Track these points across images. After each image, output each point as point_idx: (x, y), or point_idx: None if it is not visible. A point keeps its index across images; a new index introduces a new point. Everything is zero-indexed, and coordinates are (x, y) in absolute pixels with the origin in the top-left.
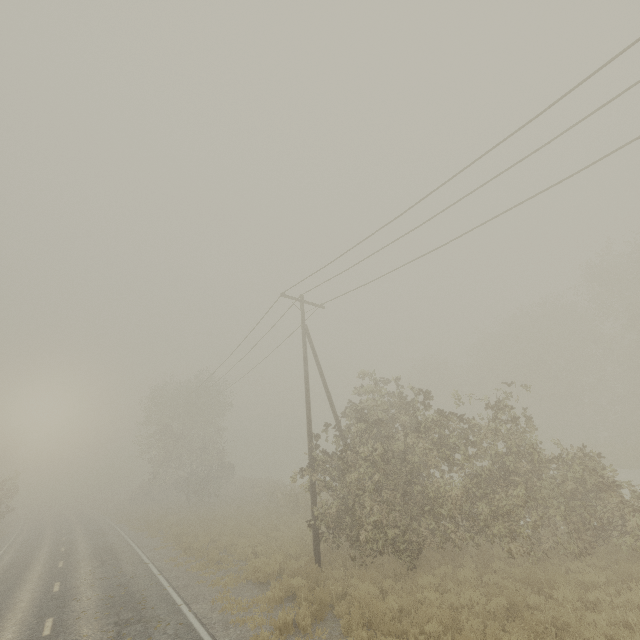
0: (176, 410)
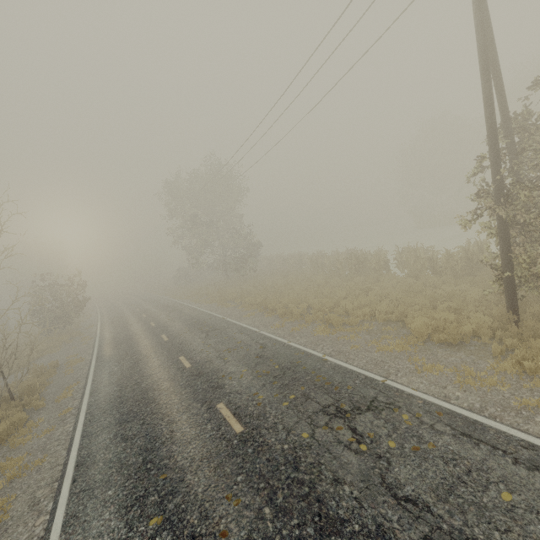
0: (197, 200)
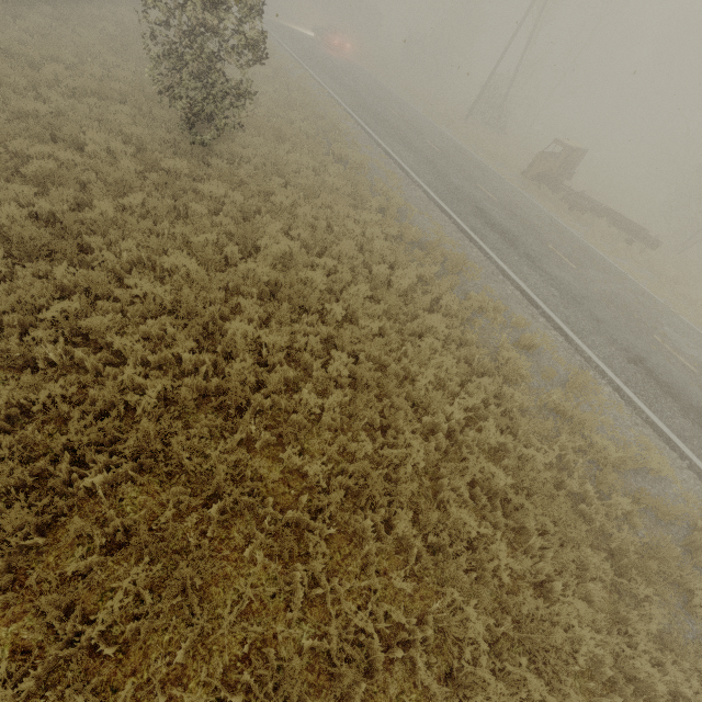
0: None
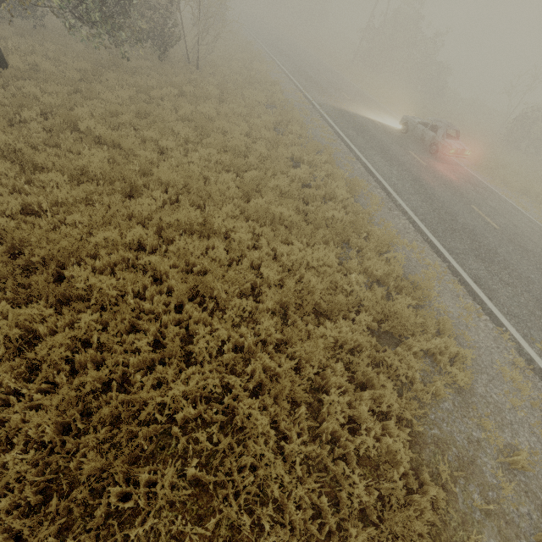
0: None
